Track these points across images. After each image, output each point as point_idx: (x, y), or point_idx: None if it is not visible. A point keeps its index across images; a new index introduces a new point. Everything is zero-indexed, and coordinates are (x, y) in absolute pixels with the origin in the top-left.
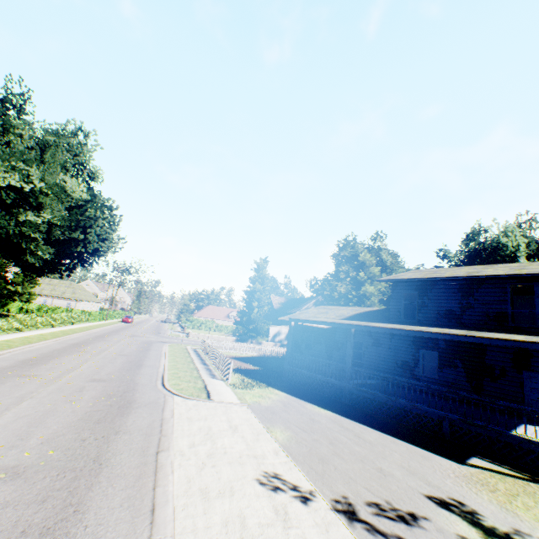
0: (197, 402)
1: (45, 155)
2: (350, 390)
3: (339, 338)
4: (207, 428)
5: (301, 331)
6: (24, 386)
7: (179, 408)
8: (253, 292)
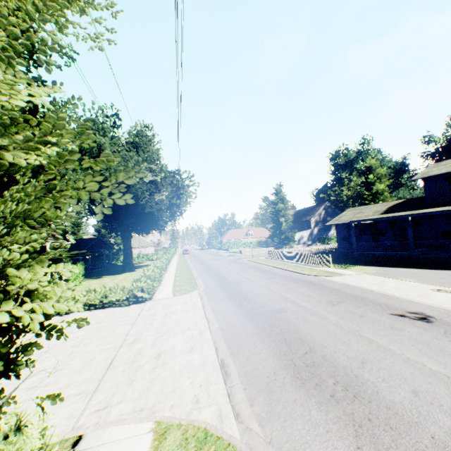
0: (340, 277)
1: (139, 153)
2: (416, 256)
3: (383, 227)
4: (371, 282)
5: (346, 229)
6: (250, 285)
7: (338, 280)
8: (278, 211)
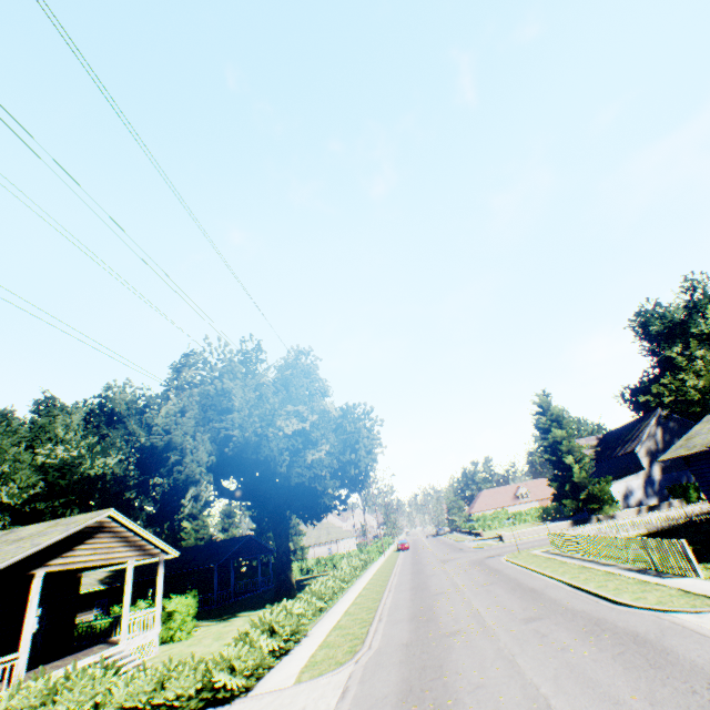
0: None
1: (289, 391)
2: None
3: None
4: None
5: None
6: (474, 644)
7: None
8: (555, 444)
